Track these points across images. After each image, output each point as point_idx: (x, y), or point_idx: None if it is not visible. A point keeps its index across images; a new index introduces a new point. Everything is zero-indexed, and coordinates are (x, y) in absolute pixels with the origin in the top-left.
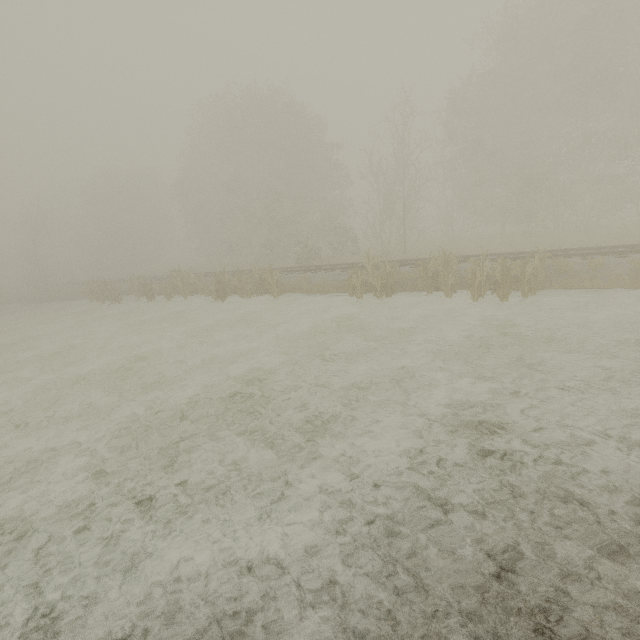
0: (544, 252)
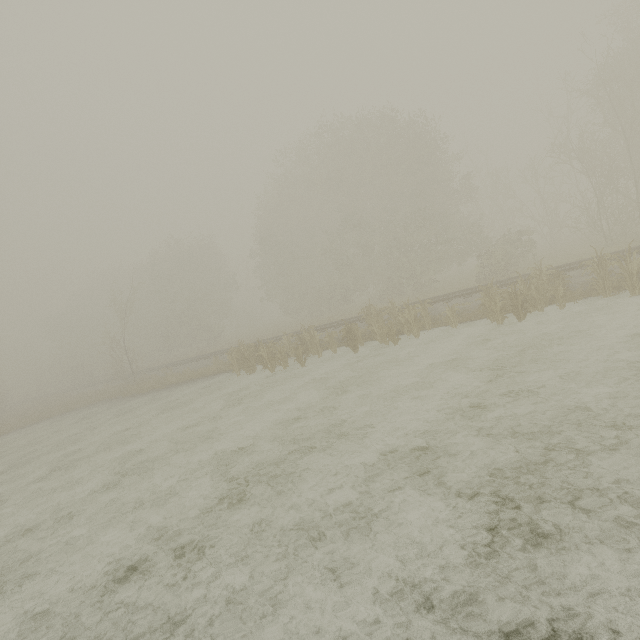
0: None
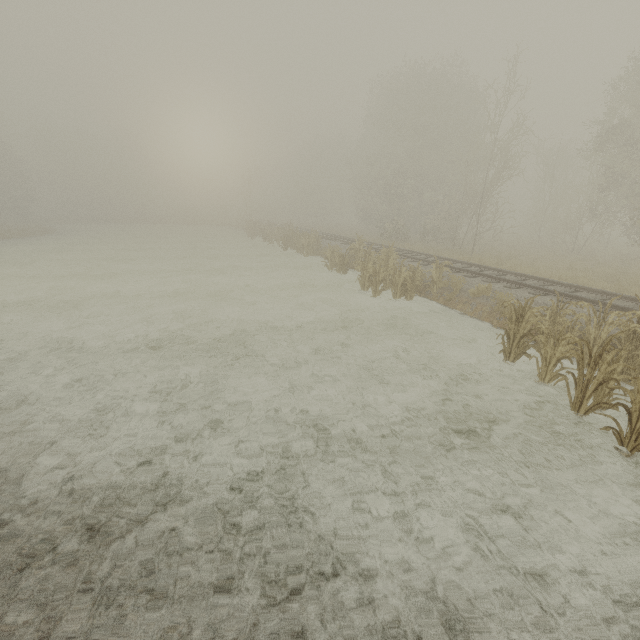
0: (515, 274)
